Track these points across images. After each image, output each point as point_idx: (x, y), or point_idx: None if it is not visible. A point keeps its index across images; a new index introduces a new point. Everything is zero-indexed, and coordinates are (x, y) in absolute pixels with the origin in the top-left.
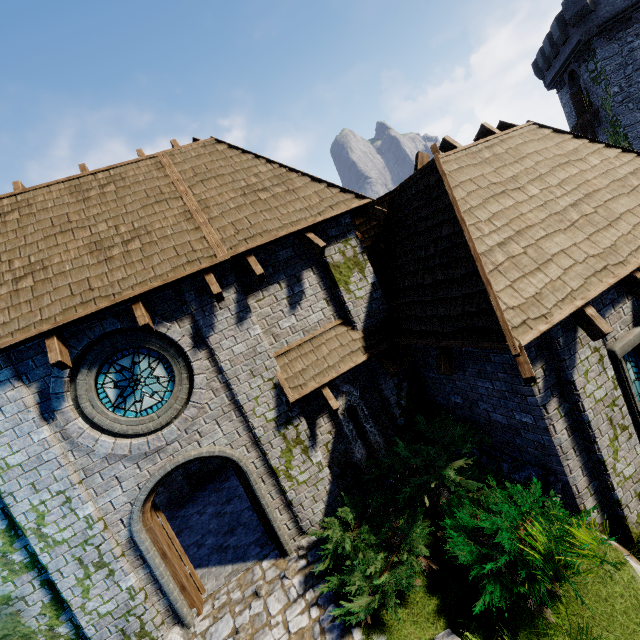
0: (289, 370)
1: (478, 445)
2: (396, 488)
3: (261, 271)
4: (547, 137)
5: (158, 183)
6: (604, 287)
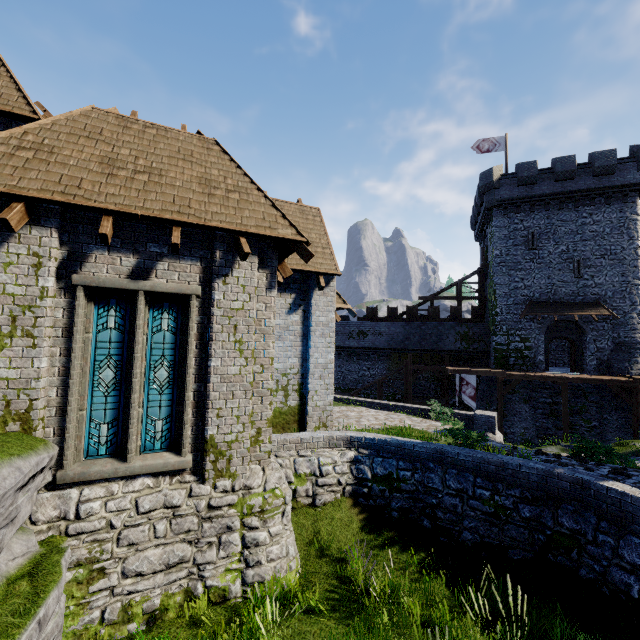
0: None
1: None
2: None
3: None
4: (211, 150)
5: None
6: (44, 196)
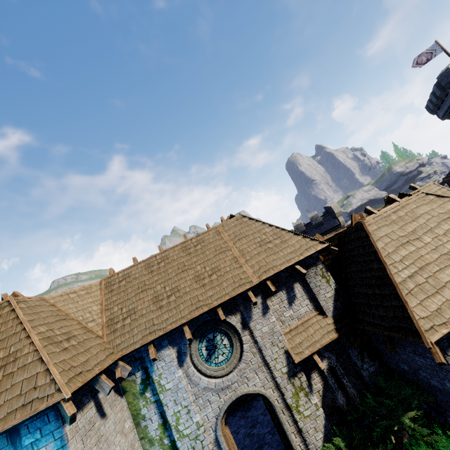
0: (292, 342)
1: (424, 402)
2: (371, 429)
3: (275, 289)
4: (432, 201)
5: (219, 242)
6: None
